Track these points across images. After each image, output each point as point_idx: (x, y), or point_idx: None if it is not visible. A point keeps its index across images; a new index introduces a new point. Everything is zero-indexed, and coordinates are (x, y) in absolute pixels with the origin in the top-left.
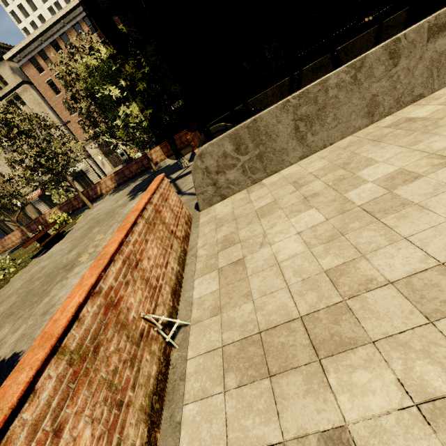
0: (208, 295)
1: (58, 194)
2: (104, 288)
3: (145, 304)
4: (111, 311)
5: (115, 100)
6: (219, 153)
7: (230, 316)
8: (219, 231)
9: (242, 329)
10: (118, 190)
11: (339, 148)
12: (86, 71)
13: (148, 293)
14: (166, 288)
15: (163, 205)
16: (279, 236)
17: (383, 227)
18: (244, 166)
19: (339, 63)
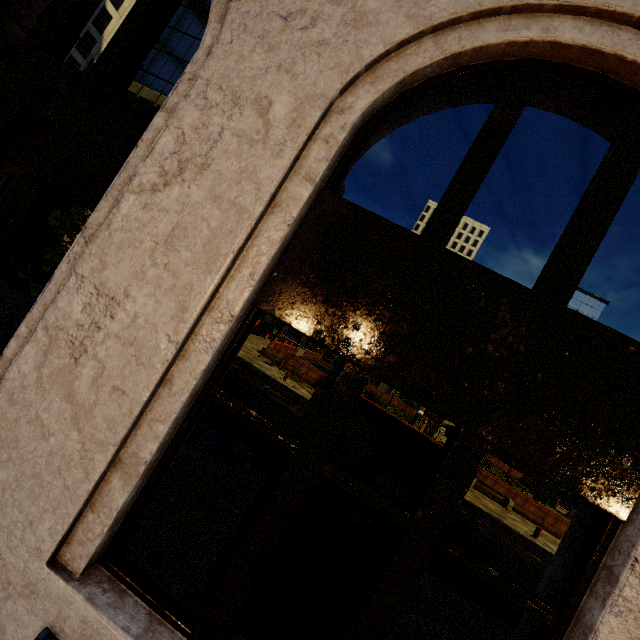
0: None
1: None
2: None
3: None
4: None
5: None
6: None
7: None
8: None
9: None
10: None
11: None
12: None
13: None
14: None
15: None
16: None
17: None
18: None
19: None
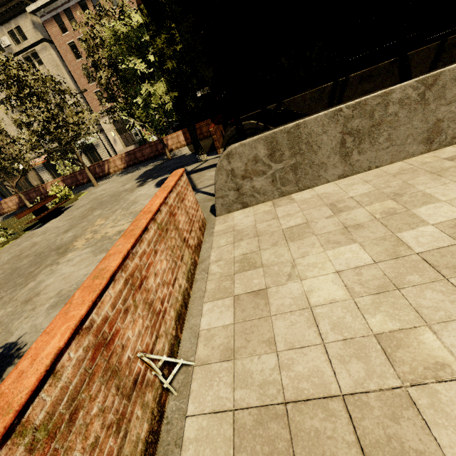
0: (219, 329)
1: (63, 165)
2: (96, 320)
3: (145, 337)
4: (102, 353)
5: (139, 75)
6: (249, 156)
7: (246, 366)
8: (238, 246)
9: (262, 391)
10: (126, 172)
11: (387, 174)
12: (112, 37)
13: (150, 322)
14: (171, 313)
15: (179, 206)
16: (313, 270)
17: (454, 291)
18: (274, 175)
19: (409, 76)
